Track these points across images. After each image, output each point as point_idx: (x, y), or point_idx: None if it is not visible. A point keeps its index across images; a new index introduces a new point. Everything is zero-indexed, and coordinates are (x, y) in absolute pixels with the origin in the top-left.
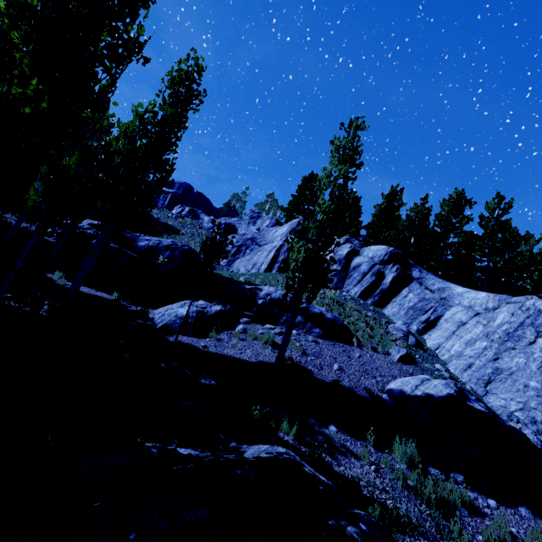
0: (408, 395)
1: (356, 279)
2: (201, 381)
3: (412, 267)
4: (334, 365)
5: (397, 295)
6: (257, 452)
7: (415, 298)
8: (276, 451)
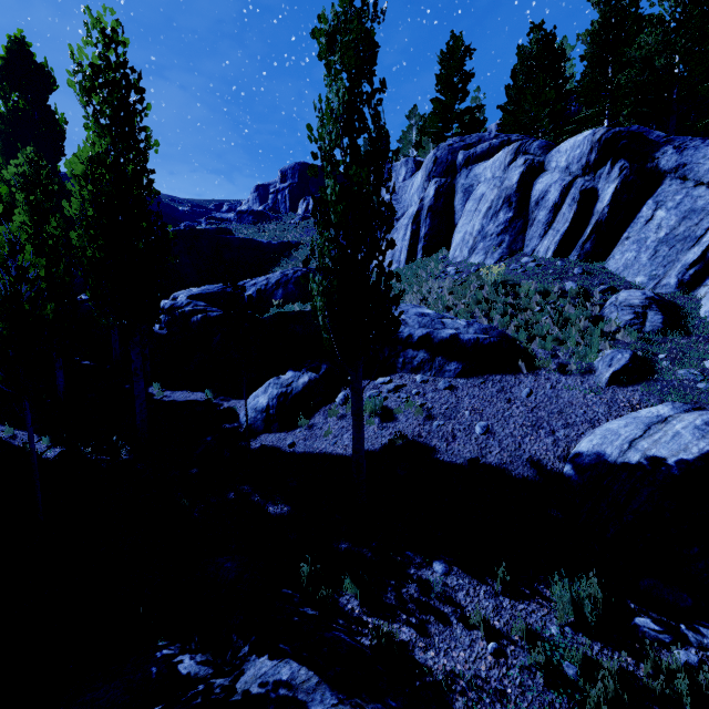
0: (612, 464)
1: (543, 222)
2: (270, 511)
3: (658, 149)
4: (475, 428)
5: (631, 223)
6: (252, 679)
7: (670, 217)
8: (275, 679)
